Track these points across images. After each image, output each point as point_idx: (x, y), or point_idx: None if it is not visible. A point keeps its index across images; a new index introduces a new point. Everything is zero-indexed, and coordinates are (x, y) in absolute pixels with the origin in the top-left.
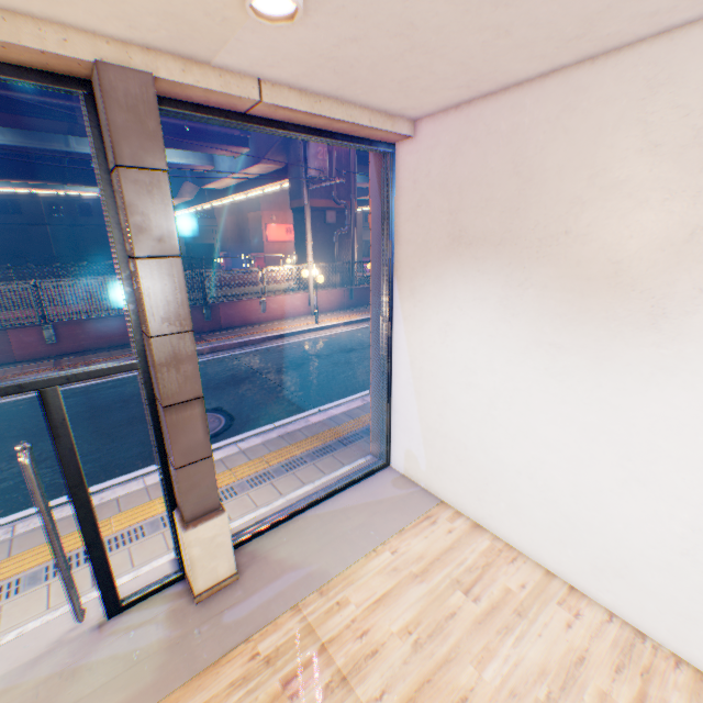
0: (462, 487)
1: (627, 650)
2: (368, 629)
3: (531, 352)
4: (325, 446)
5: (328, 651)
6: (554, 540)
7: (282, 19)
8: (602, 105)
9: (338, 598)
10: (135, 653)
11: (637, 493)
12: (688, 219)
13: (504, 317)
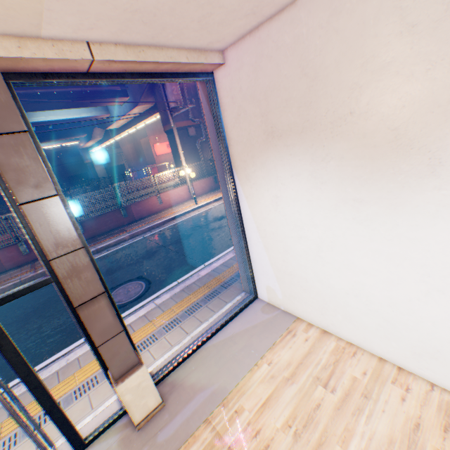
0: (309, 307)
1: (449, 412)
2: (260, 429)
3: (340, 207)
4: (212, 292)
5: None
6: (381, 337)
7: None
8: (362, 3)
9: (236, 407)
10: None
11: (439, 300)
12: (449, 82)
13: (316, 186)
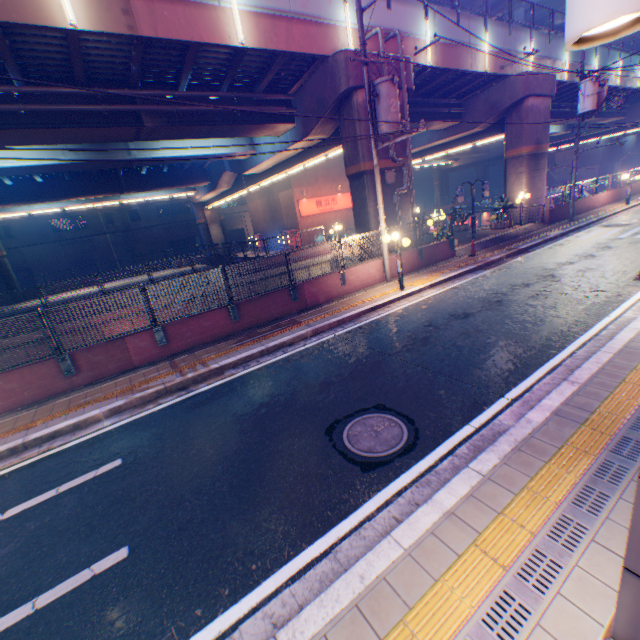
0: None
1: None
2: None
3: None
4: (599, 463)
5: None
6: None
7: None
8: None
9: None
10: None
11: None
12: None
13: None
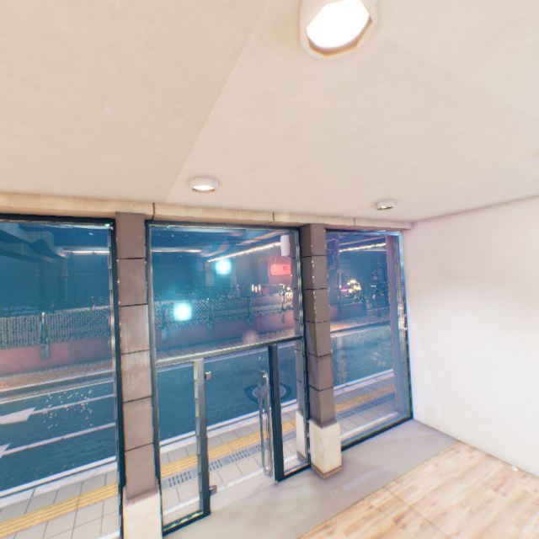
0: (473, 427)
1: None
2: (435, 501)
3: (503, 333)
4: (362, 404)
5: (415, 509)
6: None
7: (383, 209)
8: (515, 220)
9: (409, 484)
10: (301, 497)
11: None
12: None
13: (482, 315)
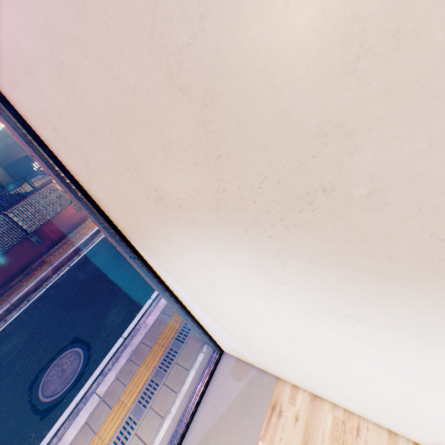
0: (290, 375)
1: None
2: None
3: (320, 316)
4: (167, 354)
5: None
6: (391, 421)
7: None
8: None
9: None
10: None
11: None
12: None
13: (270, 283)
